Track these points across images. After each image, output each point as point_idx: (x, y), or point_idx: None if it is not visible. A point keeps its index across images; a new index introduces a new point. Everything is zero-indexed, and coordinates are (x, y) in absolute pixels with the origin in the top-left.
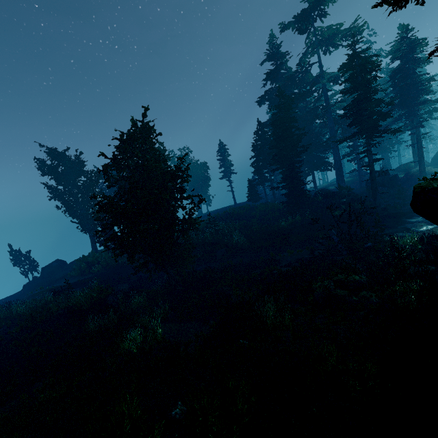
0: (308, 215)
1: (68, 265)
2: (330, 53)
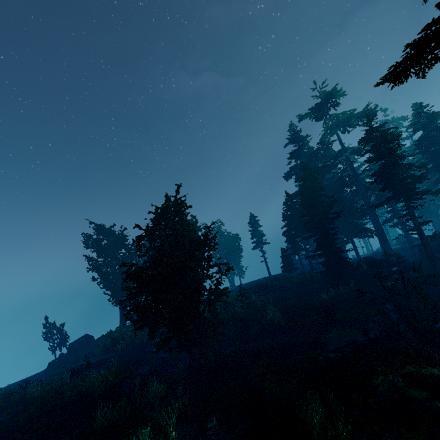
0: (353, 287)
1: (94, 341)
2: (348, 132)
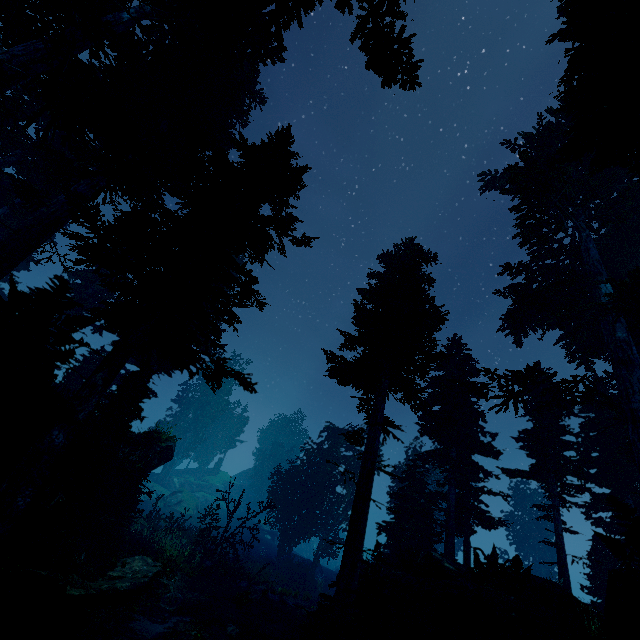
0: None
1: None
2: None
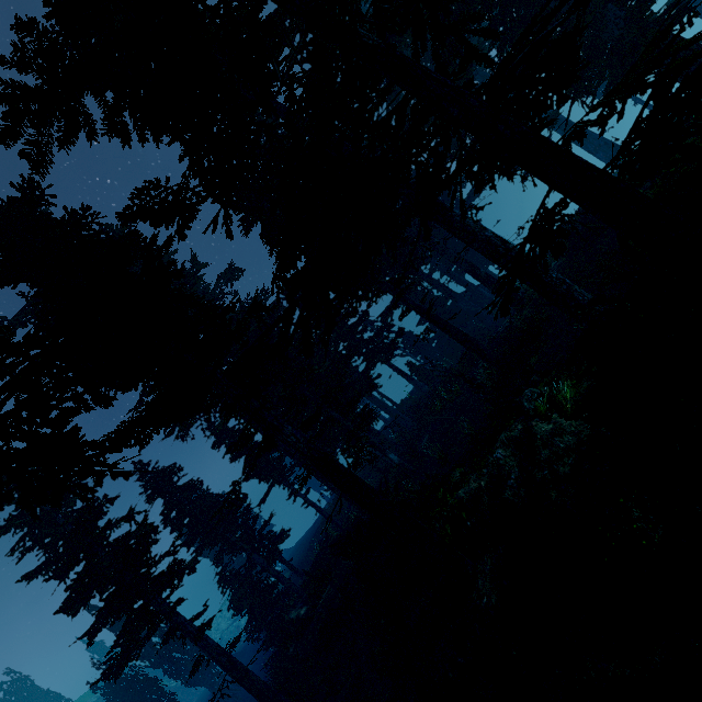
0: None
1: None
2: None
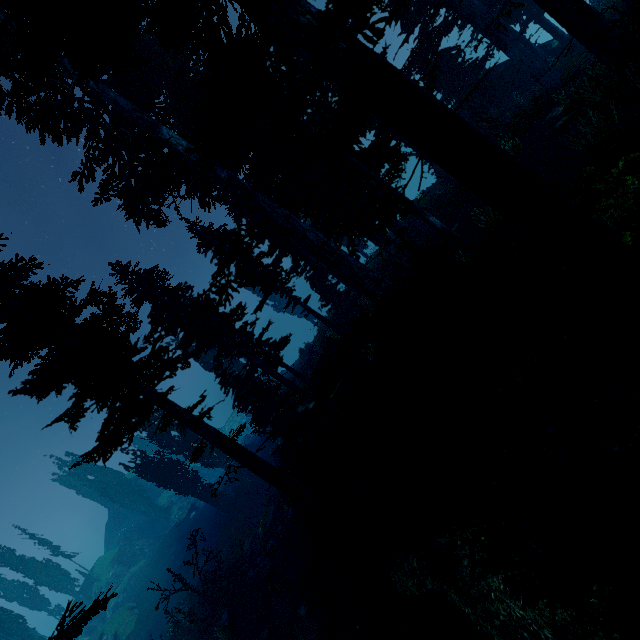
0: None
1: None
2: None
